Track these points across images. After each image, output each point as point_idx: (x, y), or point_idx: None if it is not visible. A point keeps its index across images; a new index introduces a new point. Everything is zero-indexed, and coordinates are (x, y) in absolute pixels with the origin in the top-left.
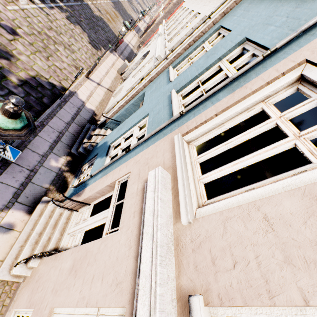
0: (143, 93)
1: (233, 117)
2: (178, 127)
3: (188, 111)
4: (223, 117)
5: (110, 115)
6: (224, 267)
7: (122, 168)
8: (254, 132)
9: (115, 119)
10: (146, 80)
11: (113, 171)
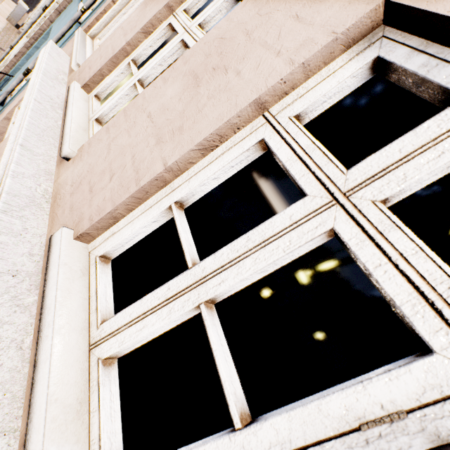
0: (51, 29)
1: (128, 2)
2: (82, 28)
3: (92, 12)
4: (119, 2)
5: (1, 70)
6: (95, 65)
7: (22, 94)
8: (138, 4)
9: (12, 74)
10: (53, 11)
11: (11, 104)
